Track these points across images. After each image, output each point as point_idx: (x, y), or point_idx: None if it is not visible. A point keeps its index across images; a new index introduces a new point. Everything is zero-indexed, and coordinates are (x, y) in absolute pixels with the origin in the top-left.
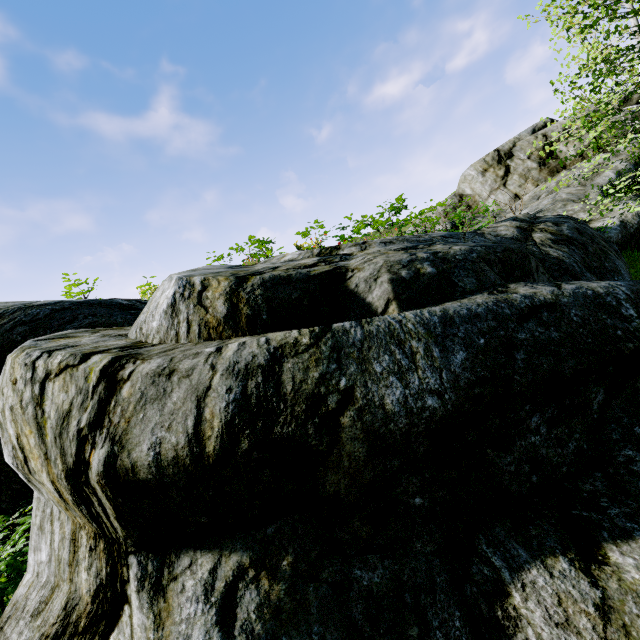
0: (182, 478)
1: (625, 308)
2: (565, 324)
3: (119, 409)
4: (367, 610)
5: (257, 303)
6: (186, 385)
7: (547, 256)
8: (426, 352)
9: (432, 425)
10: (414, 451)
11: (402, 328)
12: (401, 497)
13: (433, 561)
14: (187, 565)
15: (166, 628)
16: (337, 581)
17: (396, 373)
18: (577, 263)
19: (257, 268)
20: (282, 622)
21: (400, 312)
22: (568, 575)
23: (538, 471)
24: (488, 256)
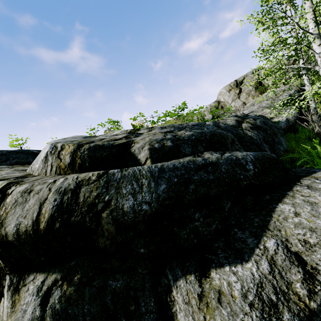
0: (29, 240)
1: (248, 165)
2: (218, 172)
3: (4, 208)
4: (112, 298)
5: (84, 158)
6: (36, 197)
7: (246, 135)
8: (148, 184)
9: (145, 217)
10: (139, 228)
11: (140, 173)
12: (135, 249)
13: (145, 277)
14: (32, 279)
15: (16, 307)
16: (100, 286)
17: (132, 194)
18: (260, 139)
19: (96, 138)
20: (70, 304)
21: (151, 164)
22: (192, 282)
23: (197, 237)
24: (201, 138)
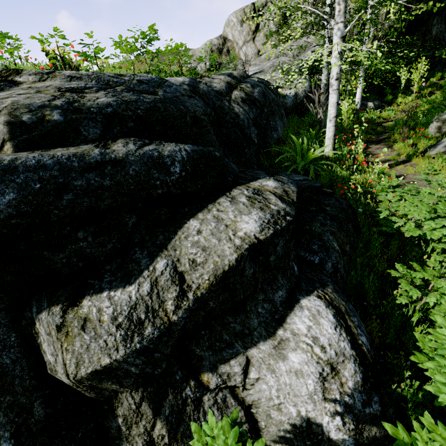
0: None
1: (175, 167)
2: (121, 176)
3: None
4: None
5: None
6: None
7: (231, 111)
8: None
9: None
10: None
11: None
12: None
13: (1, 313)
14: None
15: None
16: None
17: None
18: (249, 119)
19: None
20: None
21: (15, 151)
22: (55, 314)
23: (84, 261)
24: (125, 112)
